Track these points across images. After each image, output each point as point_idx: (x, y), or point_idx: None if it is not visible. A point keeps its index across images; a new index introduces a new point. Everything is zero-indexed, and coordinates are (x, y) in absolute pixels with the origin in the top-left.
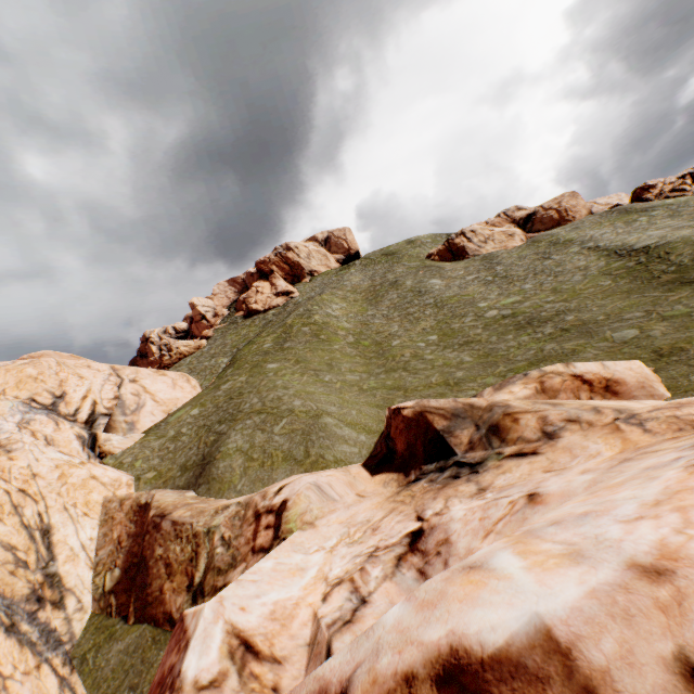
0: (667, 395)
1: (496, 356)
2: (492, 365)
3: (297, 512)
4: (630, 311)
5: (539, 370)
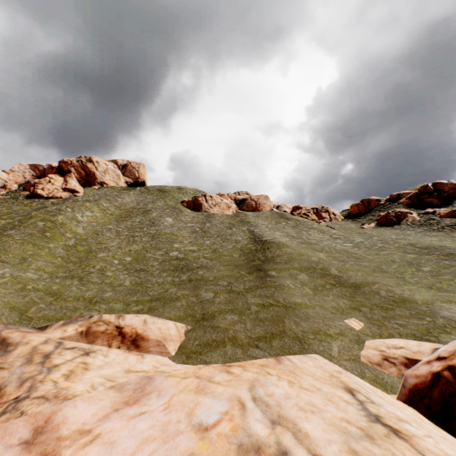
0: (172, 353)
1: (144, 286)
2: (133, 293)
3: None
4: (225, 279)
5: (101, 316)
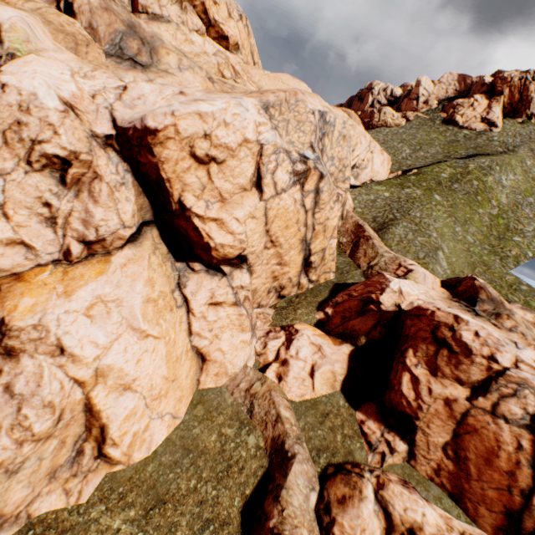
0: None
1: None
2: None
3: (414, 276)
4: None
5: None
